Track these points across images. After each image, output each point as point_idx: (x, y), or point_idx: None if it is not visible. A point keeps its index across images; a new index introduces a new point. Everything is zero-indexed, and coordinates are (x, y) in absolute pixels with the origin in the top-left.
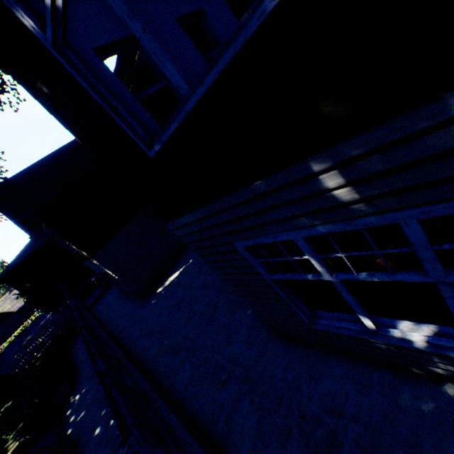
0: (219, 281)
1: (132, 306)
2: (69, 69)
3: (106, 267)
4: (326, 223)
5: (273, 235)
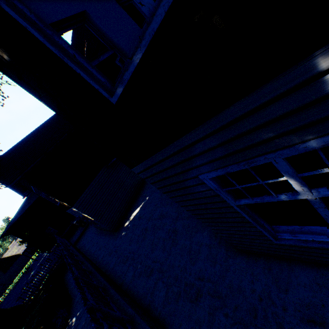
0: (174, 211)
1: (107, 239)
2: (21, 22)
3: (83, 212)
4: (321, 136)
5: (247, 162)
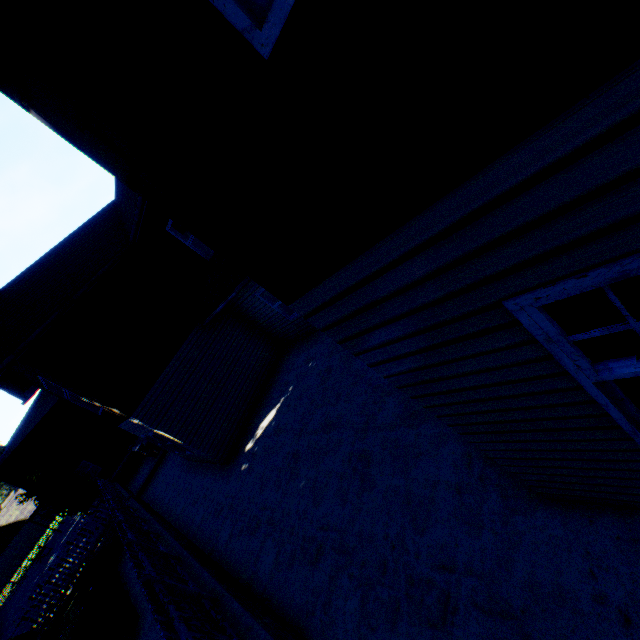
0: (356, 413)
1: (208, 480)
2: None
3: (156, 427)
4: None
5: None
